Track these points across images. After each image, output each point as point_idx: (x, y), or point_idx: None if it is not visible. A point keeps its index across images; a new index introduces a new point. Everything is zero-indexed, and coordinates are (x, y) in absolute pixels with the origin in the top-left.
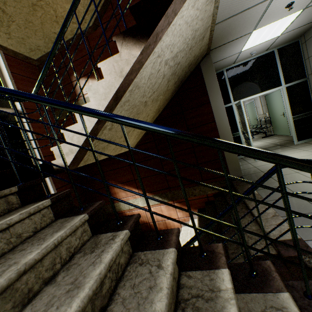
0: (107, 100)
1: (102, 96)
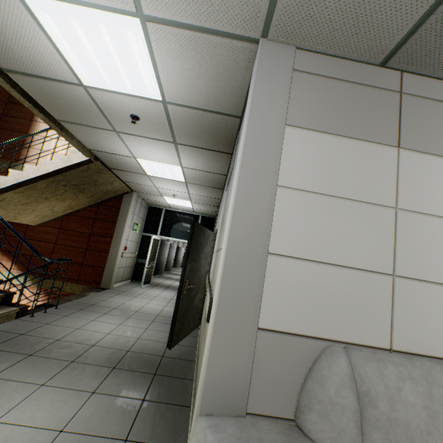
0: None
1: None
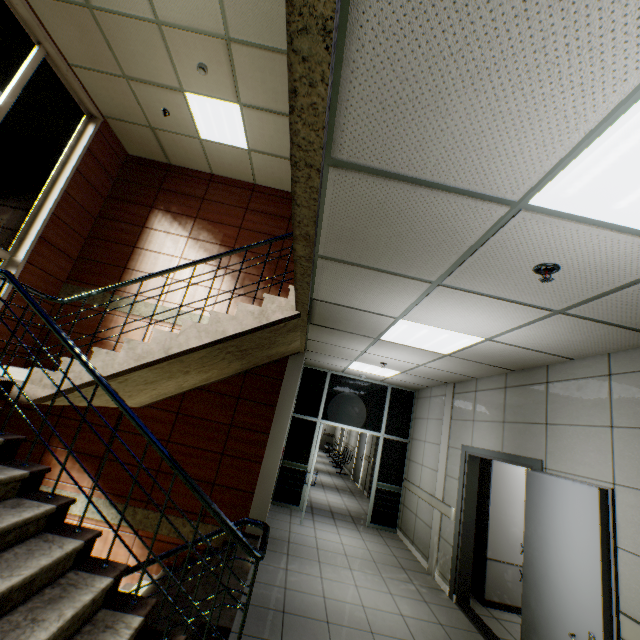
0: None
1: None
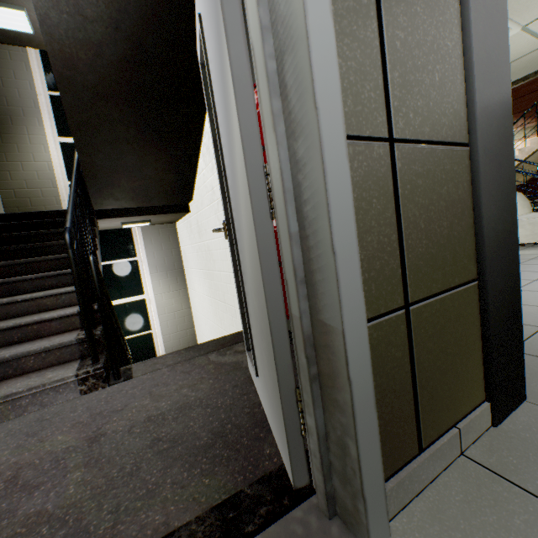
0: (527, 155)
1: (525, 153)
